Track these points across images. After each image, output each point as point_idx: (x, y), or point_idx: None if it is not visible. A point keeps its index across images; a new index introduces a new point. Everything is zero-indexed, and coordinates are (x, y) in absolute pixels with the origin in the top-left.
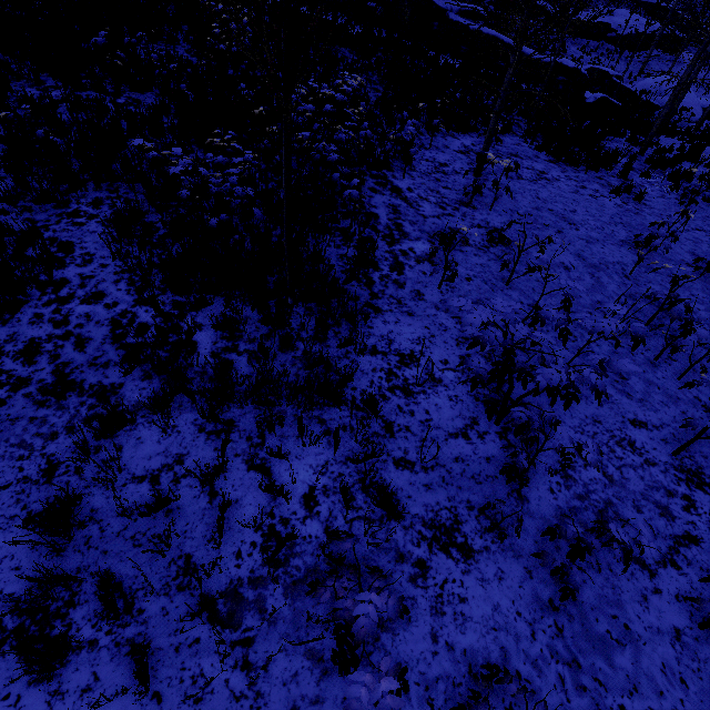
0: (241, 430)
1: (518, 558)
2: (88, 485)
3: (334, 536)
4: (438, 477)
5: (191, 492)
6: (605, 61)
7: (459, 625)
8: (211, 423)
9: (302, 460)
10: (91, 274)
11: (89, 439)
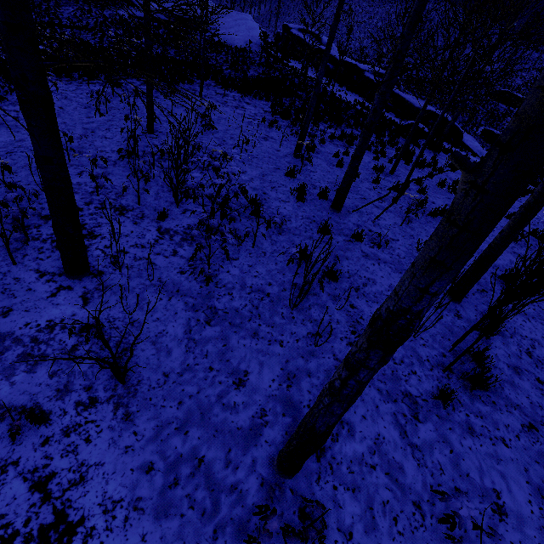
0: None
1: None
2: None
3: None
4: None
5: None
6: None
7: None
8: None
9: None
10: None
11: None
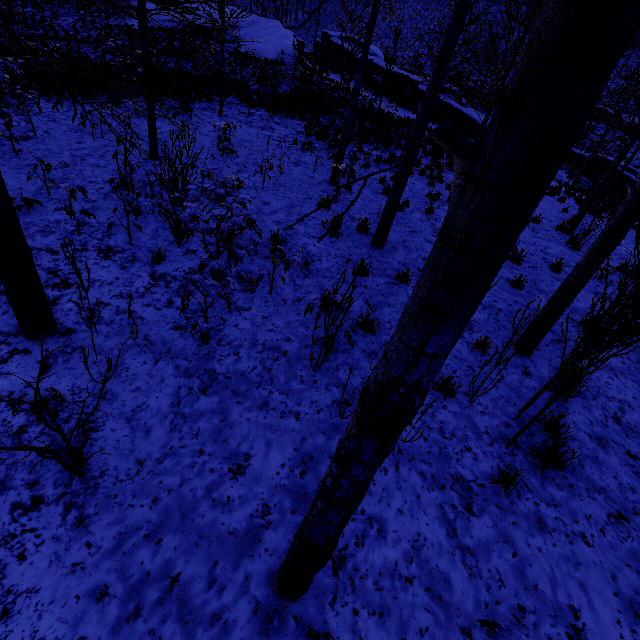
0: None
1: None
2: None
3: None
4: None
5: None
6: None
7: None
8: None
9: None
10: None
11: None
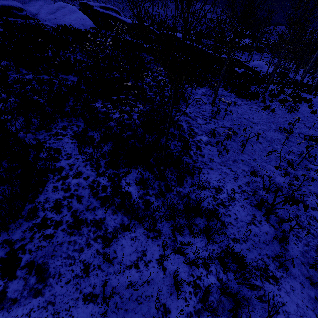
0: (165, 234)
1: (295, 278)
2: (107, 274)
3: (250, 287)
4: (251, 244)
5: (154, 269)
6: (237, 55)
7: (287, 317)
8: (151, 232)
9: (195, 245)
10: (72, 163)
11: (99, 249)
